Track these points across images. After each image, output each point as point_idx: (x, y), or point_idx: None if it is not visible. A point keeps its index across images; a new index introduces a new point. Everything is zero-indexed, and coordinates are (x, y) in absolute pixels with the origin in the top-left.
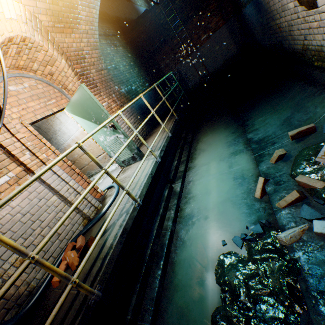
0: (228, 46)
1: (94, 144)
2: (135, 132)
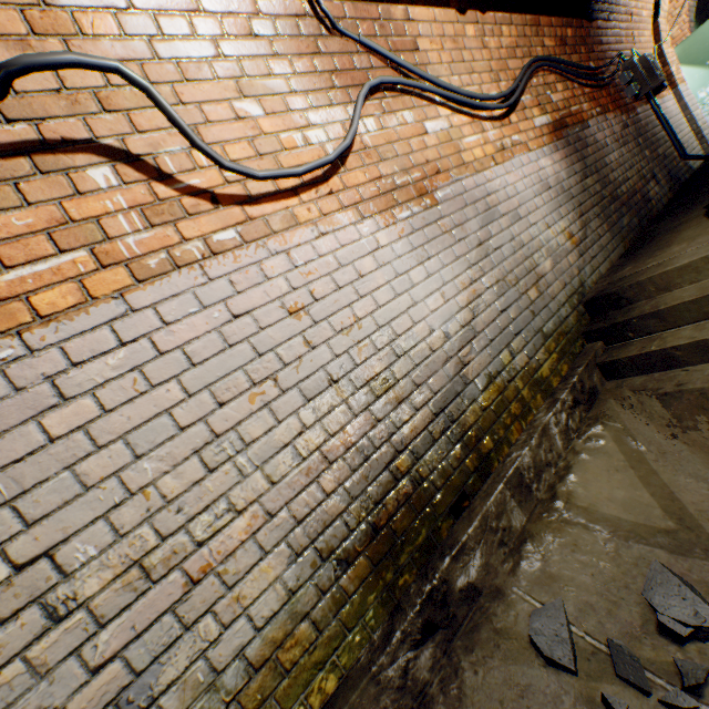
0: None
1: None
2: None
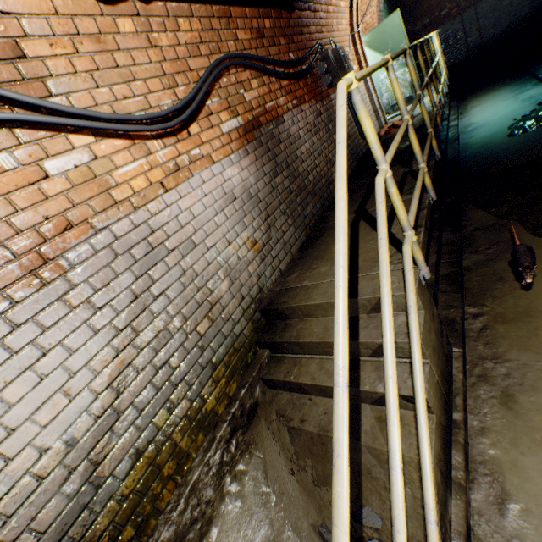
0: (523, 1)
1: None
2: (437, 57)
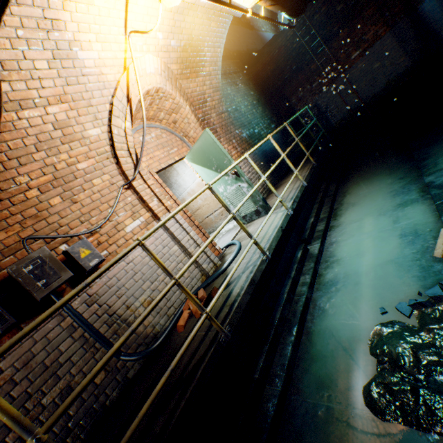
0: (395, 60)
1: (211, 197)
2: (263, 178)
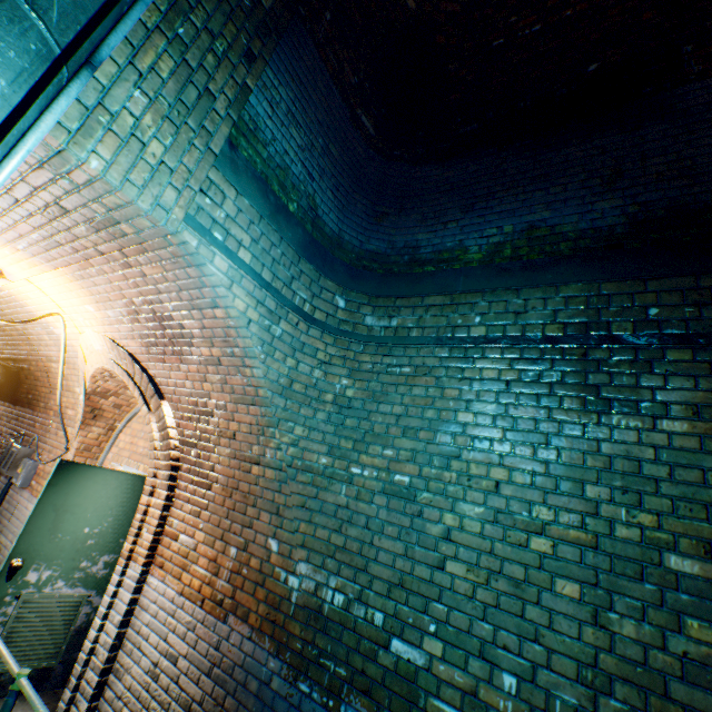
0: None
1: None
2: None
